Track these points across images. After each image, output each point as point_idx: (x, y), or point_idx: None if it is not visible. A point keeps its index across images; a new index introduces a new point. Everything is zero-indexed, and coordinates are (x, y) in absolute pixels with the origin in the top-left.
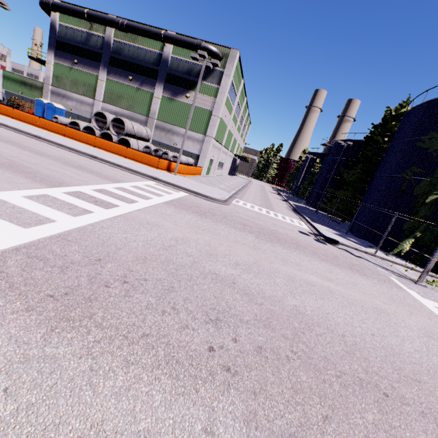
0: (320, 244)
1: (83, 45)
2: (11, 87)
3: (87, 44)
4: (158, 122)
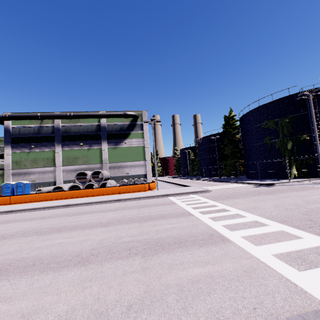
0: (273, 187)
1: (36, 135)
2: None
3: (40, 133)
4: (110, 164)
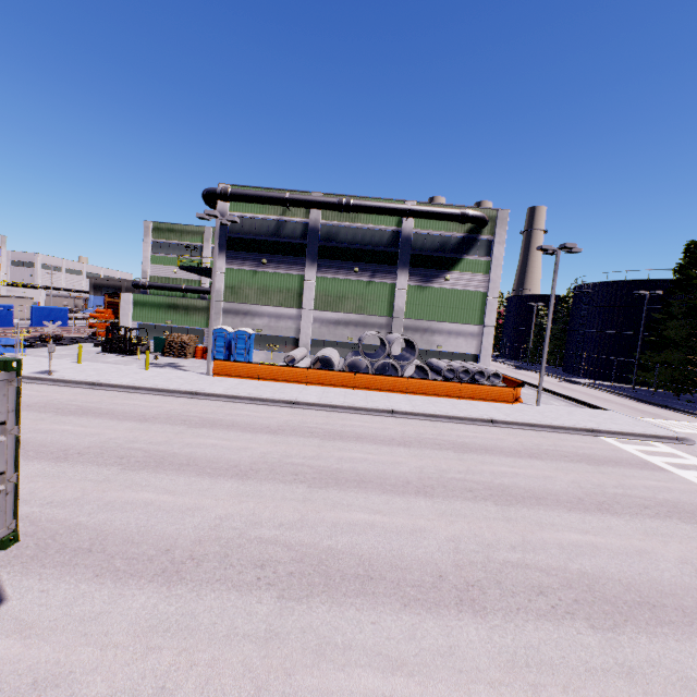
0: None
1: (272, 237)
2: (150, 316)
3: (279, 234)
4: (407, 321)
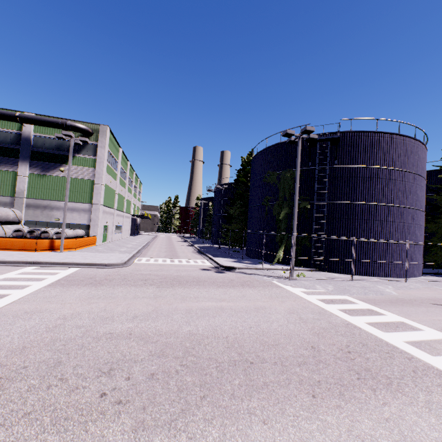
0: (219, 274)
1: None
2: None
3: None
4: (29, 200)
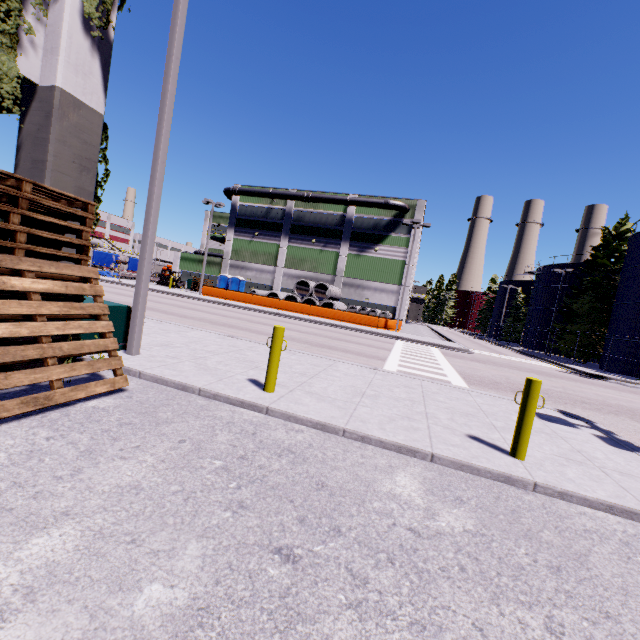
0: (589, 379)
1: (263, 219)
2: (189, 266)
3: (267, 217)
4: (345, 279)
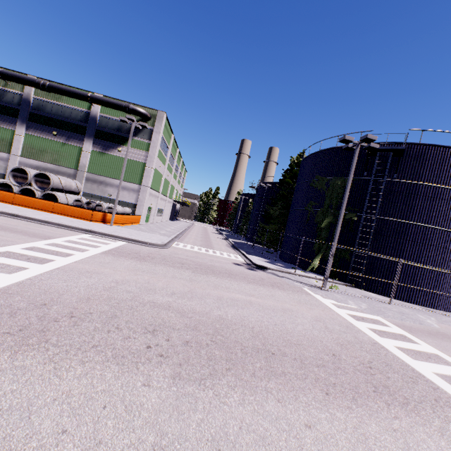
0: (251, 271)
1: None
2: None
3: (1, 99)
4: (89, 174)
